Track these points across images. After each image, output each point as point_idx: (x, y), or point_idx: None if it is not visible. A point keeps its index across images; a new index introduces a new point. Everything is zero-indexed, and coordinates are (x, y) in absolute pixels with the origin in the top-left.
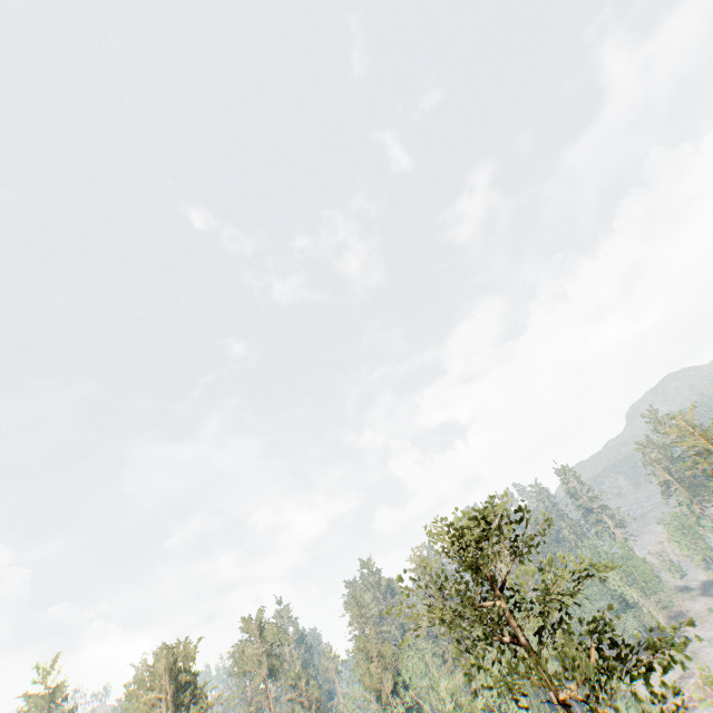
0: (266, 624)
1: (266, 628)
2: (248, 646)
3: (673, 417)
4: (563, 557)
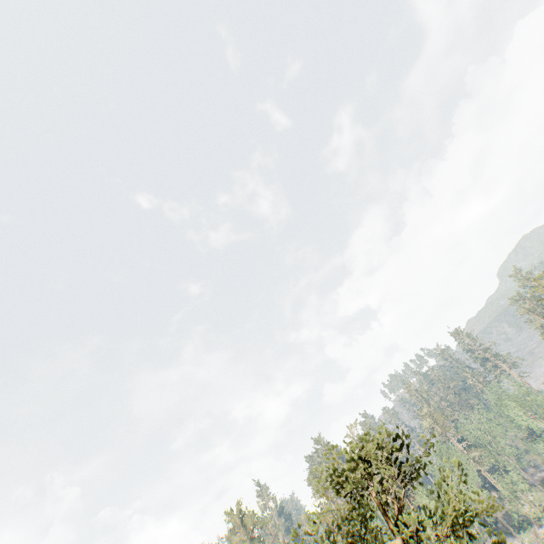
0: (245, 513)
1: (245, 516)
2: (234, 534)
3: (534, 279)
4: (458, 464)
